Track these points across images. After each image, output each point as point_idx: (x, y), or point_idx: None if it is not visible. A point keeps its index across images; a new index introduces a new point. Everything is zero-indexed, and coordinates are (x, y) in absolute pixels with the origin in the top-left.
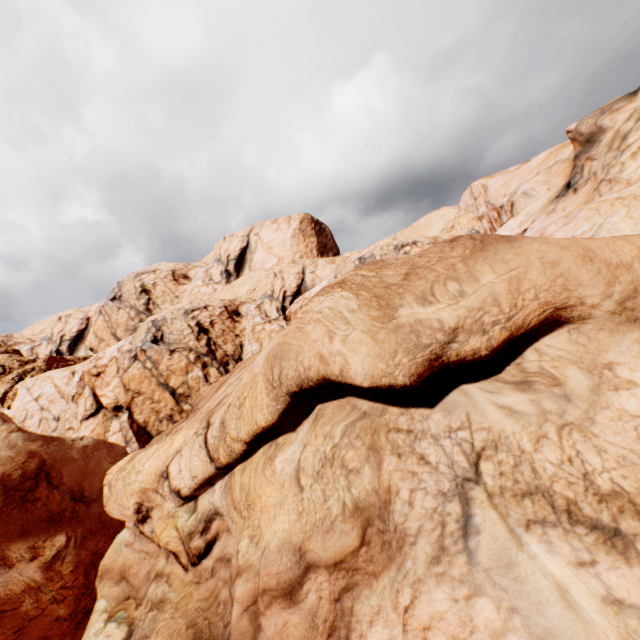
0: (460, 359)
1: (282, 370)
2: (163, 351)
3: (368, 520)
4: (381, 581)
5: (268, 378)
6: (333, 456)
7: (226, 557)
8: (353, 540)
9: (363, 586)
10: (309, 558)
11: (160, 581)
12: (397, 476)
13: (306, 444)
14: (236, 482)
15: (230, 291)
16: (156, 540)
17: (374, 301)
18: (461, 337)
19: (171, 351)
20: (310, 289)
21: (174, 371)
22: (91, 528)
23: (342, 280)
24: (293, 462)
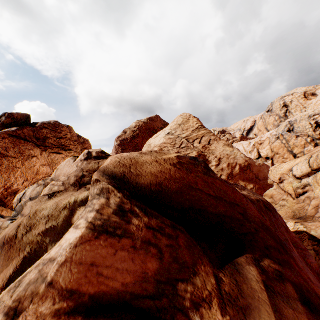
0: None
1: None
2: (292, 136)
3: None
4: None
5: None
6: None
7: (309, 197)
8: None
9: None
10: None
11: (283, 201)
12: None
13: None
14: (318, 175)
15: None
16: (284, 189)
17: None
18: None
19: (296, 136)
20: None
21: (296, 146)
22: (259, 187)
23: None
24: None
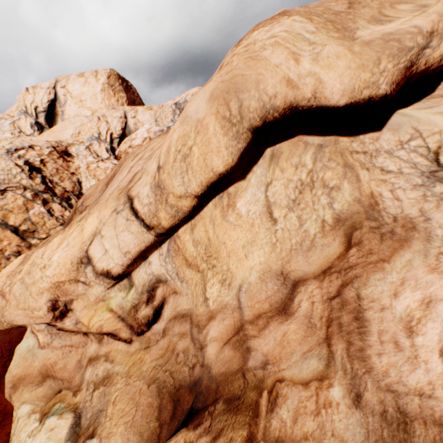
0: (426, 68)
1: (242, 103)
2: None
3: (353, 226)
4: (399, 260)
5: (223, 116)
6: (312, 180)
7: (180, 314)
8: (336, 249)
9: (369, 274)
10: (294, 277)
11: (97, 363)
12: (373, 184)
13: (270, 182)
14: (185, 242)
15: (52, 136)
16: (84, 329)
17: (329, 25)
18: (434, 42)
19: (1, 191)
20: (134, 132)
21: (11, 210)
22: None
23: (282, 11)
24: (259, 201)
